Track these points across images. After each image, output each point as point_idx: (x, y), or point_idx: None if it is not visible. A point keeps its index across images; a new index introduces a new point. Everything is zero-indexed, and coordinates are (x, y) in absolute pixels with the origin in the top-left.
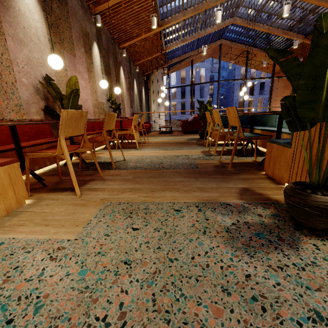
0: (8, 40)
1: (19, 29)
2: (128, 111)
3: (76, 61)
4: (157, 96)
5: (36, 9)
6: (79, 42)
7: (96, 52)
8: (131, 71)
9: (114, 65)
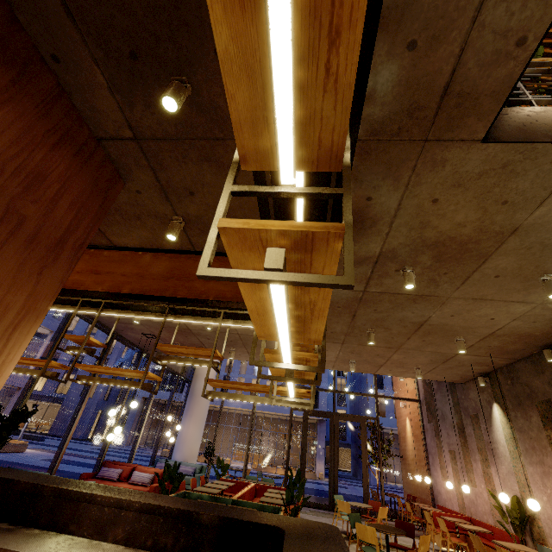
0: None
1: None
2: None
3: None
4: None
5: None
6: None
7: None
8: None
9: None
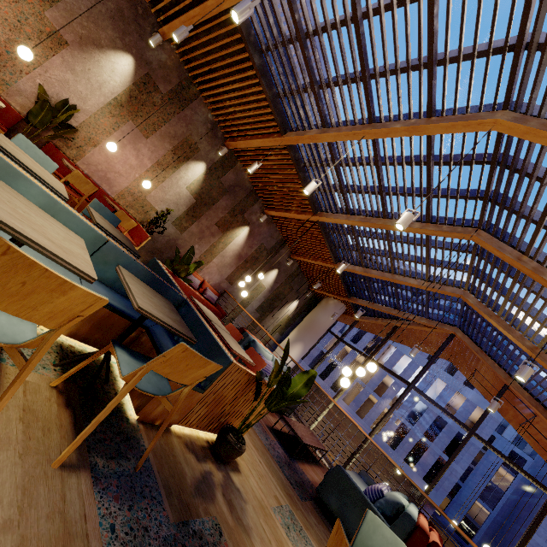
0: (57, 58)
1: (81, 65)
2: (213, 276)
3: (144, 141)
4: (305, 326)
5: (124, 77)
6: (169, 138)
7: (196, 169)
8: (277, 256)
9: (228, 210)
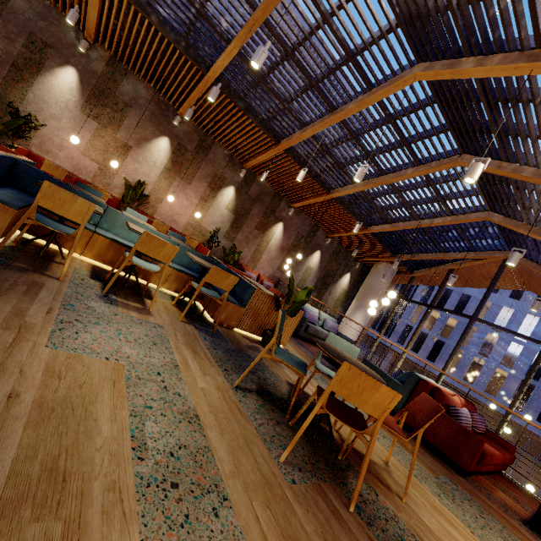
0: (128, 158)
1: (141, 156)
2: (266, 269)
3: (189, 187)
4: (362, 294)
5: (166, 152)
6: (204, 179)
7: (228, 193)
8: (314, 239)
9: (261, 215)
